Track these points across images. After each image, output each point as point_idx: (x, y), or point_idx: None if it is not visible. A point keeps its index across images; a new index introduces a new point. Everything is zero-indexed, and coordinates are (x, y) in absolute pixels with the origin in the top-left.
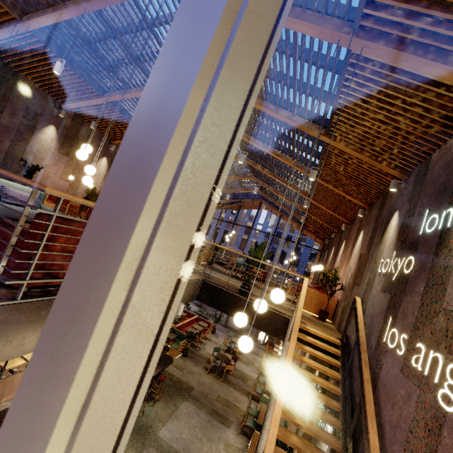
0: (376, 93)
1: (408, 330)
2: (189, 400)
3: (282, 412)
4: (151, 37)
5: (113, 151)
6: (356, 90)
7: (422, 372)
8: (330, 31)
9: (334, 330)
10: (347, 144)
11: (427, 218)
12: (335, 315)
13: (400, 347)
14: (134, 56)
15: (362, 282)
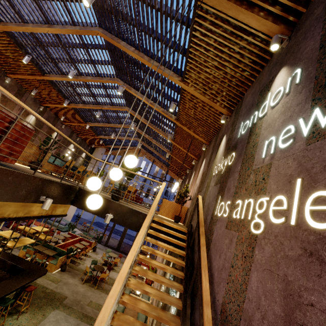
0: (213, 42)
1: (231, 198)
2: (59, 309)
3: (134, 284)
4: None
5: (8, 84)
6: (201, 40)
7: (240, 219)
8: None
9: (184, 227)
10: (195, 89)
11: (242, 126)
12: (185, 219)
13: (226, 212)
14: None
15: (203, 187)
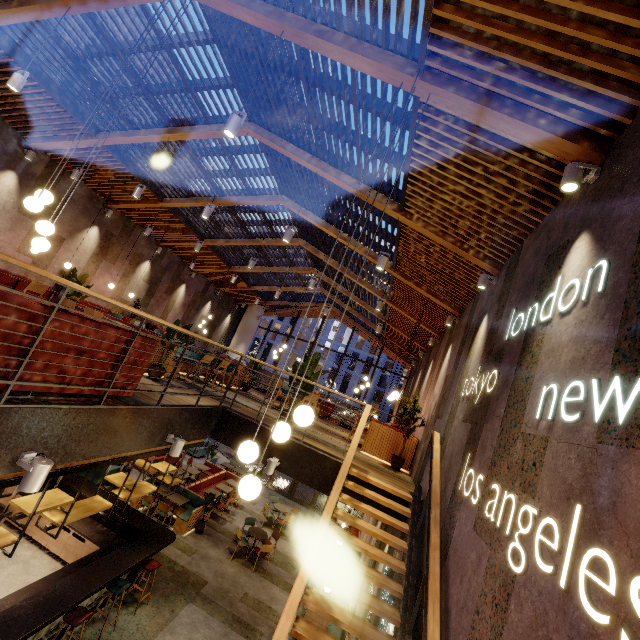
0: (453, 156)
1: (485, 469)
2: (196, 602)
3: (315, 601)
4: (167, 61)
5: (110, 219)
6: (430, 151)
7: (495, 524)
8: (391, 70)
9: (409, 482)
10: (426, 225)
11: (514, 319)
12: (413, 462)
13: (476, 494)
14: (144, 84)
15: (445, 412)
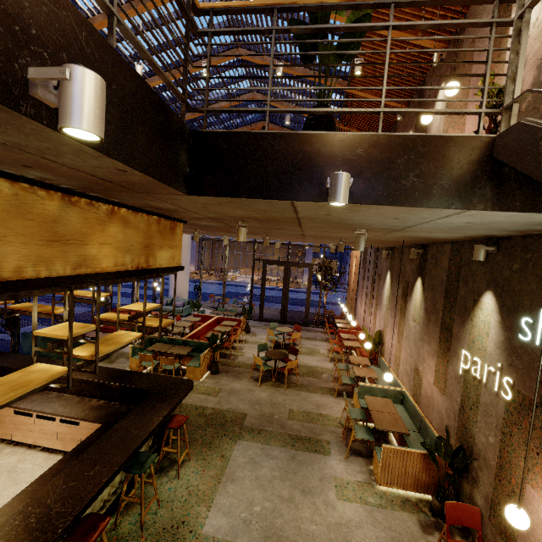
0: None
1: None
2: (244, 438)
3: None
4: None
5: None
6: None
7: None
8: None
9: None
10: None
11: None
12: None
13: None
14: None
15: None
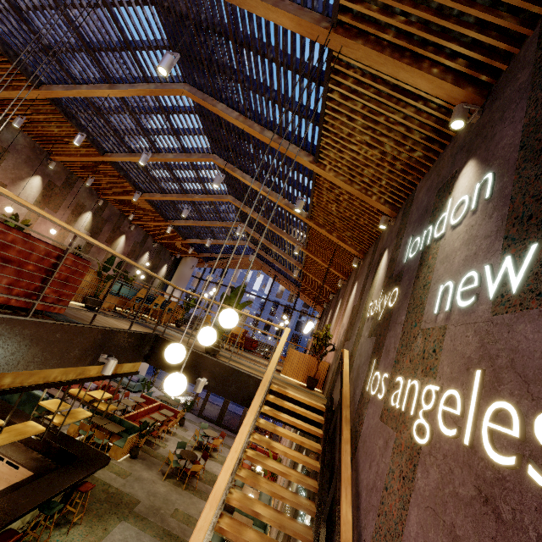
0: (360, 108)
1: (390, 368)
2: (129, 520)
3: (239, 499)
4: (108, 18)
5: (53, 171)
6: (341, 105)
7: (400, 410)
8: (309, 24)
9: (322, 397)
10: (336, 175)
11: (411, 244)
12: (325, 382)
13: (382, 391)
14: (85, 40)
15: (353, 334)
